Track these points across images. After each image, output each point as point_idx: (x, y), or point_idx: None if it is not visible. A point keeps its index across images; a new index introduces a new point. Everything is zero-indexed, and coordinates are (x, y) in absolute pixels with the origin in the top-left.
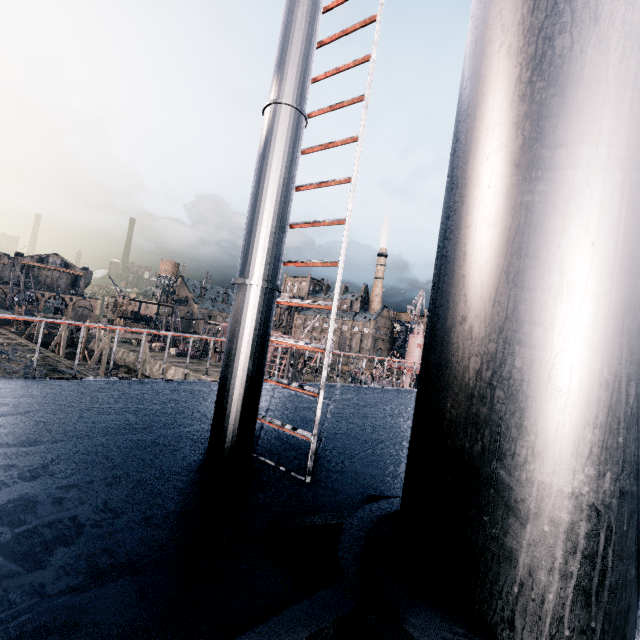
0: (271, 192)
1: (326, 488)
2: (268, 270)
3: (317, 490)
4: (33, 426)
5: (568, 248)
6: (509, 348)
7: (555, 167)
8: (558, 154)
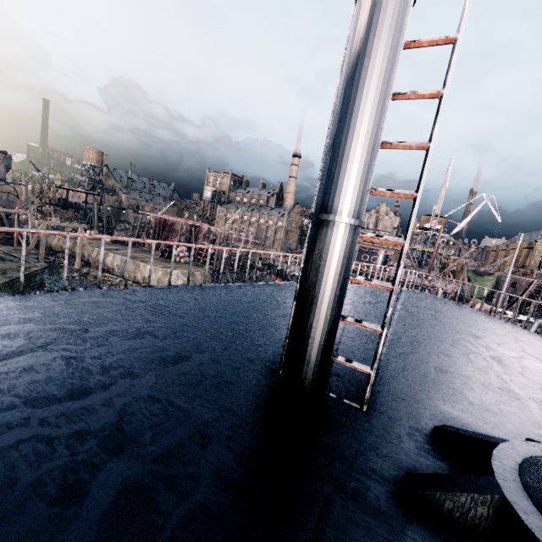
0: (376, 106)
1: (384, 416)
2: (362, 205)
3: (379, 420)
4: (66, 365)
5: None
6: None
7: None
8: None
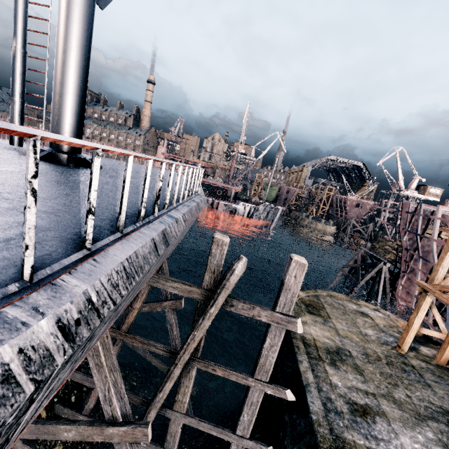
0: (18, 74)
1: None
2: (21, 96)
3: None
4: None
5: (61, 105)
6: (56, 117)
7: (60, 94)
8: (60, 92)
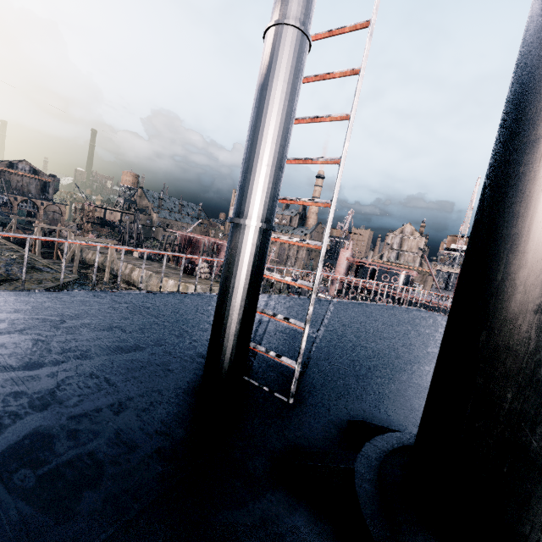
0: (273, 127)
1: (307, 409)
2: (266, 211)
3: (300, 412)
4: (32, 345)
5: None
6: None
7: None
8: None
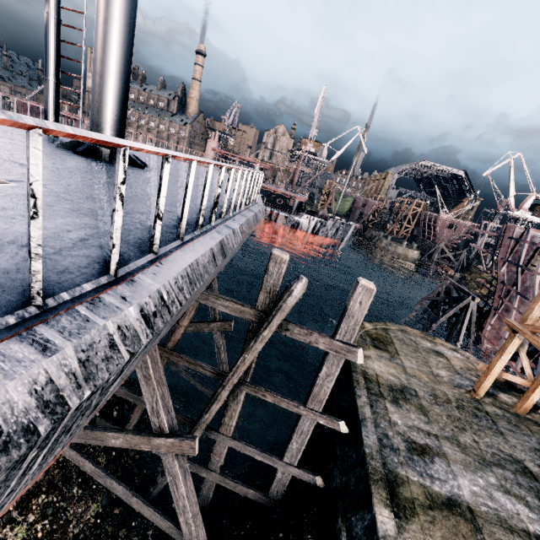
0: (52, 48)
1: None
2: (55, 76)
3: None
4: None
5: (102, 89)
6: (96, 103)
7: (101, 75)
8: (101, 73)
